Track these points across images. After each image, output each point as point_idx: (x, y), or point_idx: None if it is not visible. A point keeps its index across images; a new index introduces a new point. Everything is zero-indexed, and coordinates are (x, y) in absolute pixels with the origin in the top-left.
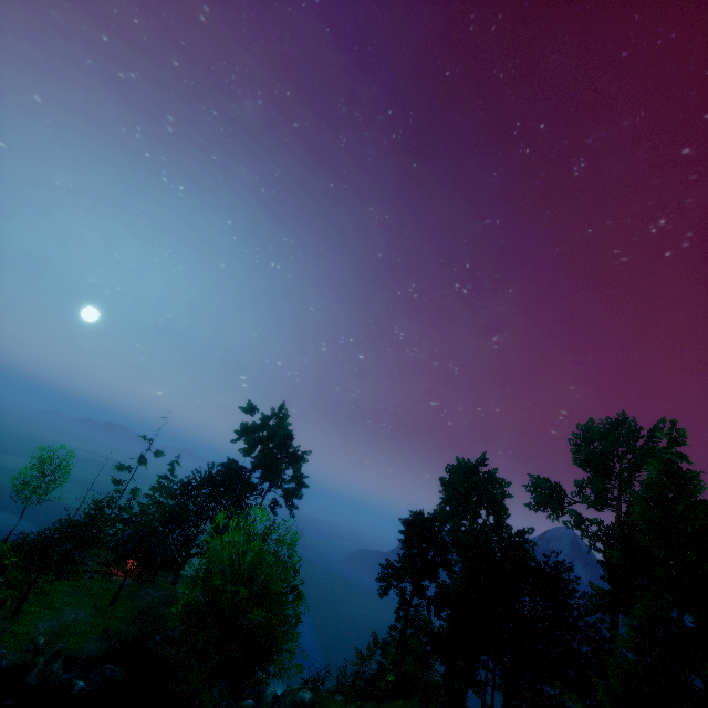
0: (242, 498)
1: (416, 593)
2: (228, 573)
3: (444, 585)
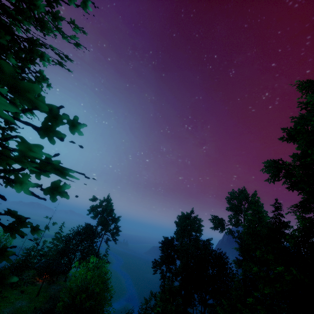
0: (93, 239)
1: (168, 271)
2: (79, 287)
3: (175, 269)
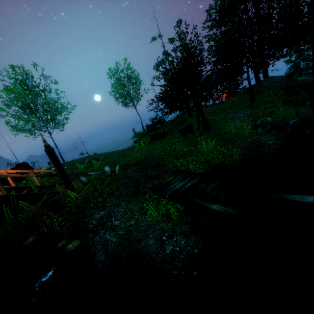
0: None
1: None
2: None
3: None
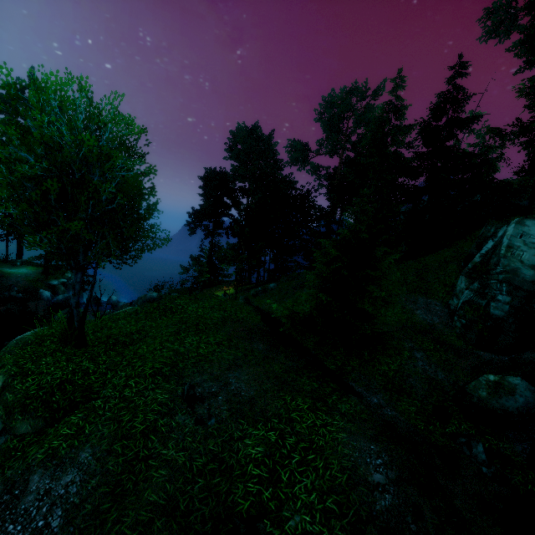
0: None
1: (216, 228)
2: (56, 137)
3: (243, 208)
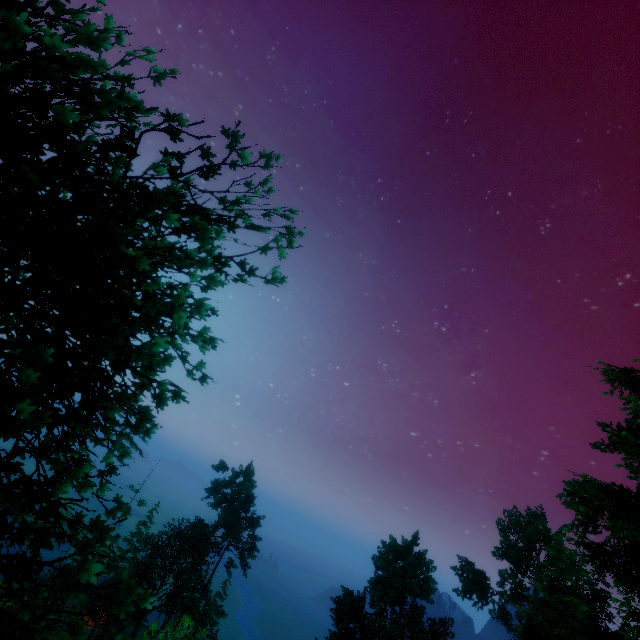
0: (203, 555)
1: None
2: None
3: None
